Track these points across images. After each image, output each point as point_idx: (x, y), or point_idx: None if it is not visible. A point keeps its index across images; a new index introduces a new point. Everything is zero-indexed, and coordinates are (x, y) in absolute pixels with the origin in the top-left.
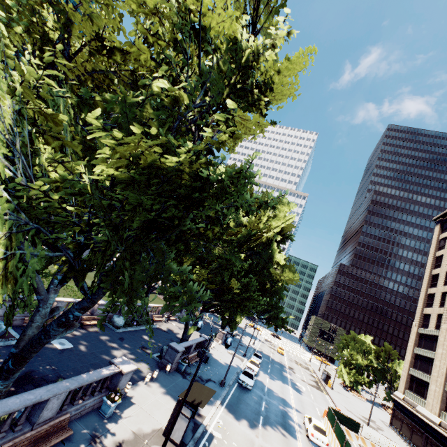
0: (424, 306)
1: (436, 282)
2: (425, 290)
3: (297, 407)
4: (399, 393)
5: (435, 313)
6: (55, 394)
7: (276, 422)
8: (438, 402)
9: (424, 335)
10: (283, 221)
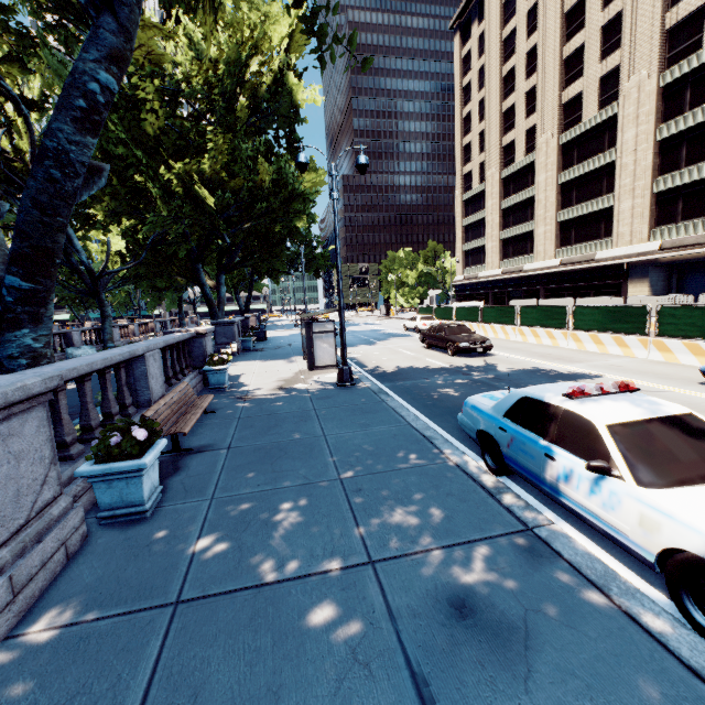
0: (463, 166)
1: (470, 125)
2: (460, 144)
3: (388, 329)
4: (459, 276)
5: (476, 165)
6: (148, 349)
7: (387, 338)
8: (497, 256)
9: (469, 200)
10: (287, 20)
